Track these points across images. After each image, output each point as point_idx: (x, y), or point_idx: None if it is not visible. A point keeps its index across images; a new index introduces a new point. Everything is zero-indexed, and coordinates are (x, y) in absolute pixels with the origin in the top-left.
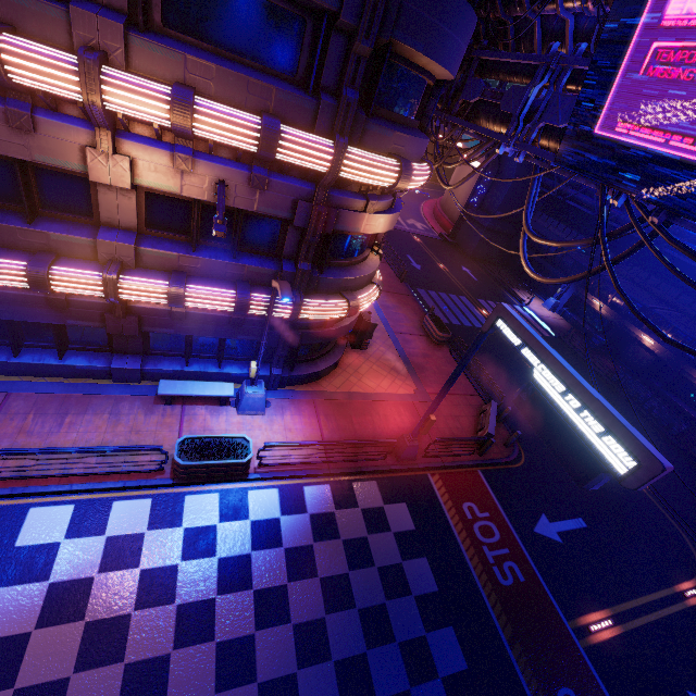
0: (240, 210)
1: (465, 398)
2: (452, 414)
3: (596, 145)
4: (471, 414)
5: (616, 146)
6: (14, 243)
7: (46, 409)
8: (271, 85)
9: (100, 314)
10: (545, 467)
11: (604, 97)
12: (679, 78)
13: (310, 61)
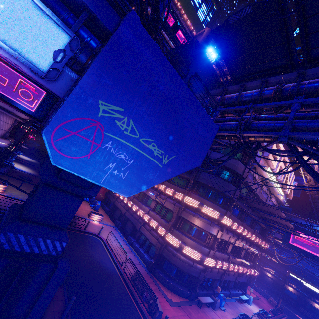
0: (253, 253)
1: (262, 297)
2: (267, 302)
3: (290, 244)
4: (268, 302)
5: (293, 245)
6: (236, 262)
7: (233, 306)
8: (261, 235)
9: (235, 277)
10: (289, 316)
11: (289, 238)
12: (300, 240)
13: (261, 231)
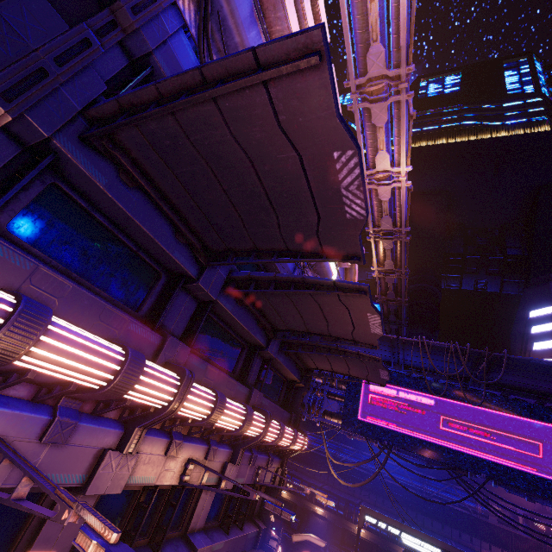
0: (255, 484)
1: None
2: None
3: (359, 422)
4: None
5: (368, 423)
6: None
7: None
8: (283, 410)
9: None
10: None
11: (356, 406)
12: (381, 405)
13: (284, 396)
